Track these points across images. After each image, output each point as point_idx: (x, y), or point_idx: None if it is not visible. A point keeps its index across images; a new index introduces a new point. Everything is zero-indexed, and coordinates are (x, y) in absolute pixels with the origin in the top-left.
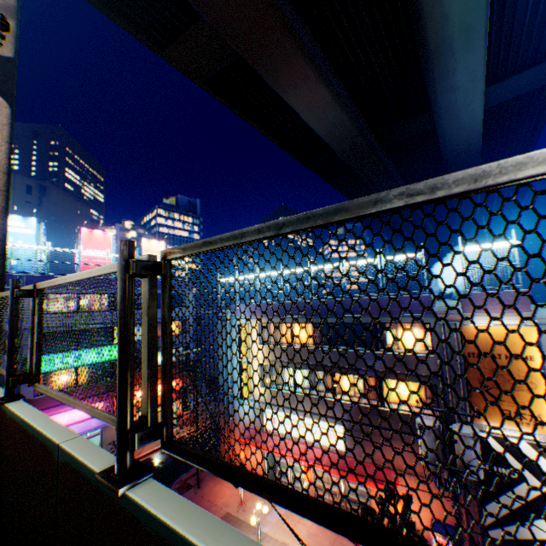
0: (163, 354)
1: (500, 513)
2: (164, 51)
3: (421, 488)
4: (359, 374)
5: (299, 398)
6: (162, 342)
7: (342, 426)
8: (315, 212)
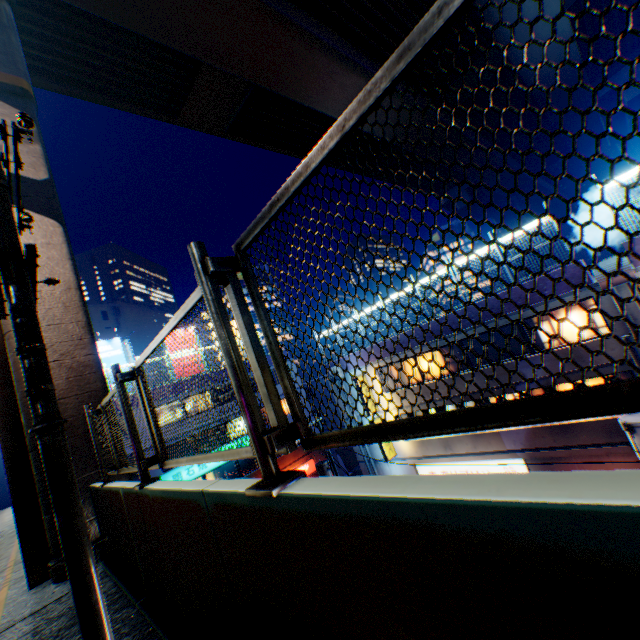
0: (271, 351)
1: None
2: (178, 118)
3: None
4: (495, 227)
5: (455, 441)
6: (266, 339)
7: (521, 460)
8: (374, 80)
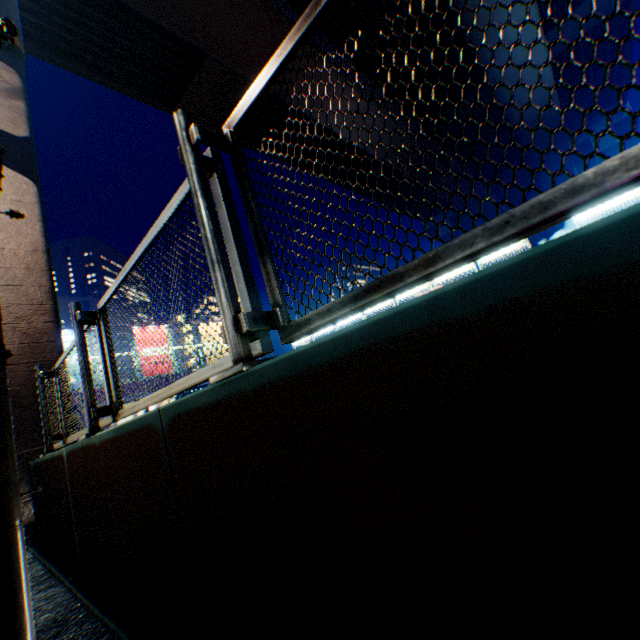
0: (255, 235)
1: None
2: (175, 108)
3: None
4: (528, 5)
5: None
6: (250, 224)
7: None
8: None
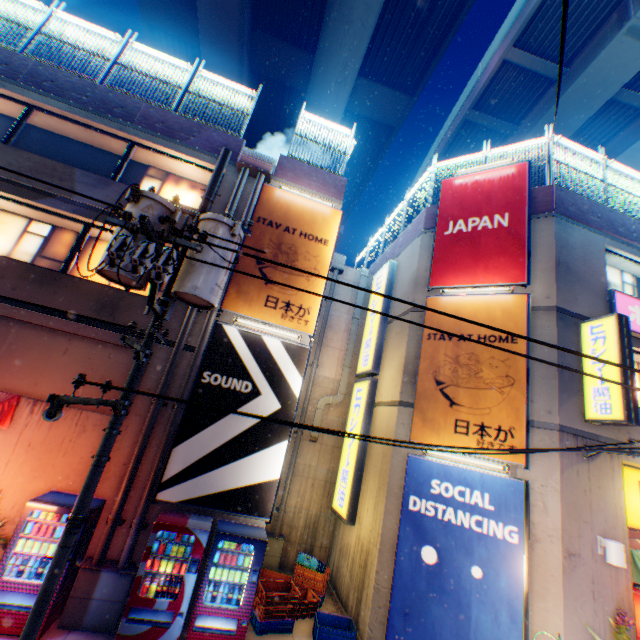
0: None
1: (201, 454)
2: None
3: (66, 430)
4: None
5: None
6: None
7: None
8: None
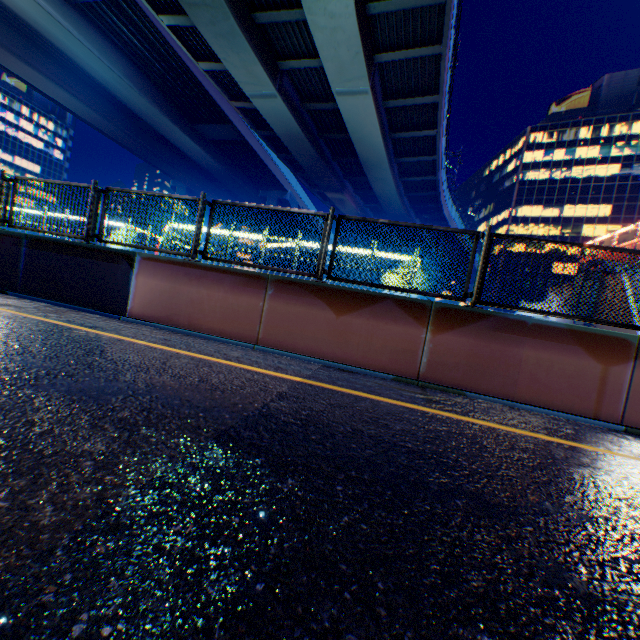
0: None
1: None
2: None
3: None
4: None
5: None
6: None
7: None
8: None
